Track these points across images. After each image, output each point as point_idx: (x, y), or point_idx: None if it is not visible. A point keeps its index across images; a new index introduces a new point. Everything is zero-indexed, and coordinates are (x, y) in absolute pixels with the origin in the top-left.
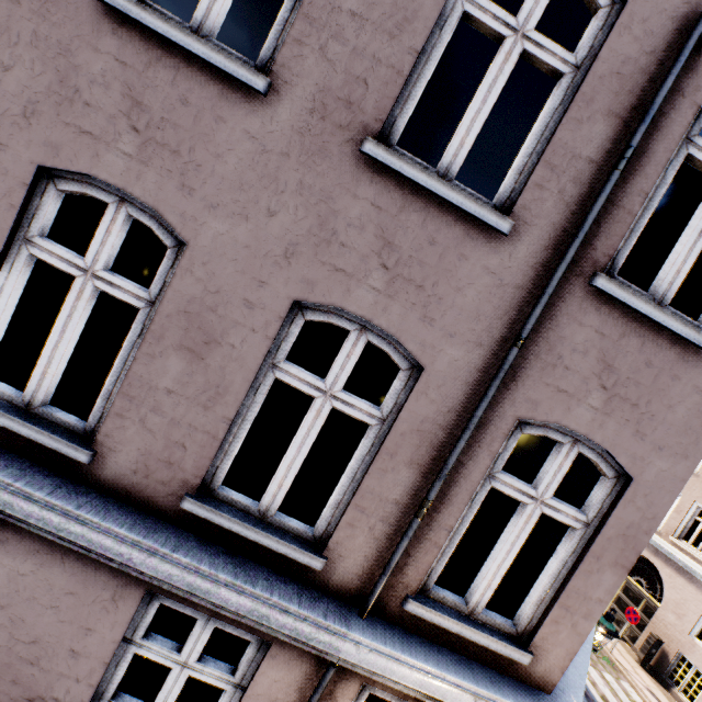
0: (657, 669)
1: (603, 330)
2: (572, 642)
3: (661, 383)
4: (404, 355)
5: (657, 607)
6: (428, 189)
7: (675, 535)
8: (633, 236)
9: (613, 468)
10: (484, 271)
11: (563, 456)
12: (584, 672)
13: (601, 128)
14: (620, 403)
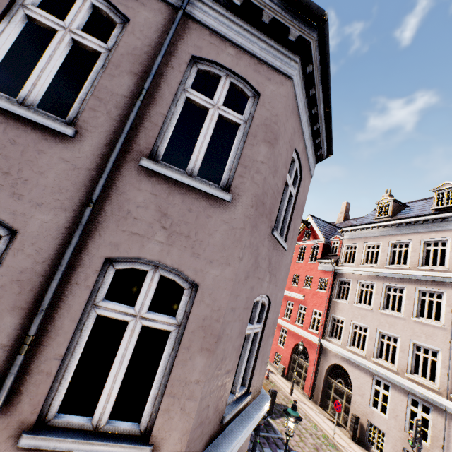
0: (361, 439)
1: (156, 192)
2: (184, 423)
3: (201, 221)
4: (2, 225)
5: (352, 395)
6: (3, 108)
7: (348, 344)
8: (165, 138)
9: (187, 282)
10: (60, 160)
11: (150, 280)
12: (226, 449)
13: (128, 80)
14: (178, 236)
